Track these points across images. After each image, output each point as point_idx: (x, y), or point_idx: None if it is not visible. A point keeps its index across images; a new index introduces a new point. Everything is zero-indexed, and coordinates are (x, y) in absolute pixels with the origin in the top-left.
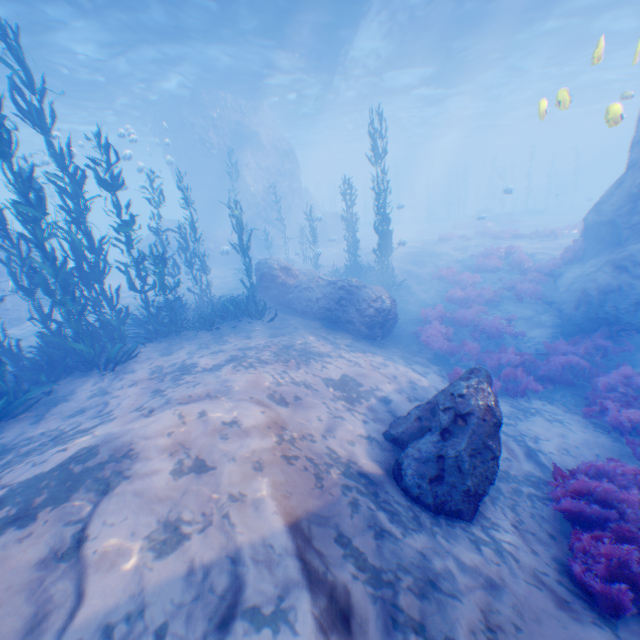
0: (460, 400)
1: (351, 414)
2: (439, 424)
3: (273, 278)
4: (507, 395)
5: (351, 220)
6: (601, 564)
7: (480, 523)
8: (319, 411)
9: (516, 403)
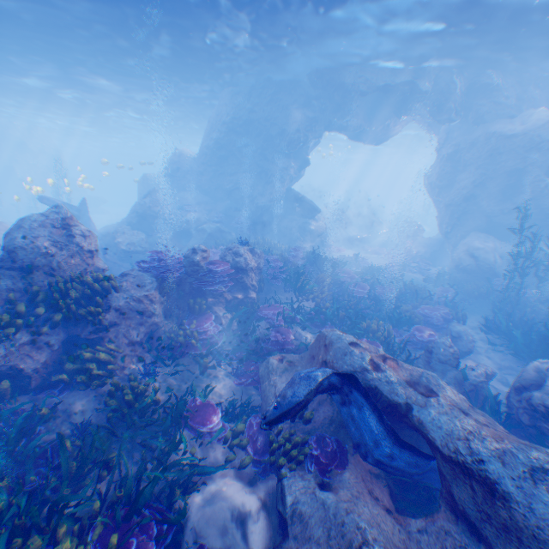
0: None
1: None
2: None
3: None
4: None
5: None
6: None
7: None
8: None
9: None
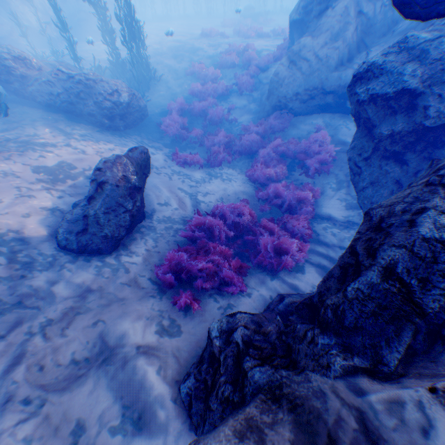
0: (101, 175)
1: (49, 194)
2: (90, 194)
3: (10, 71)
4: (210, 166)
5: (99, 5)
6: (166, 265)
7: (119, 254)
8: (5, 195)
9: (212, 171)
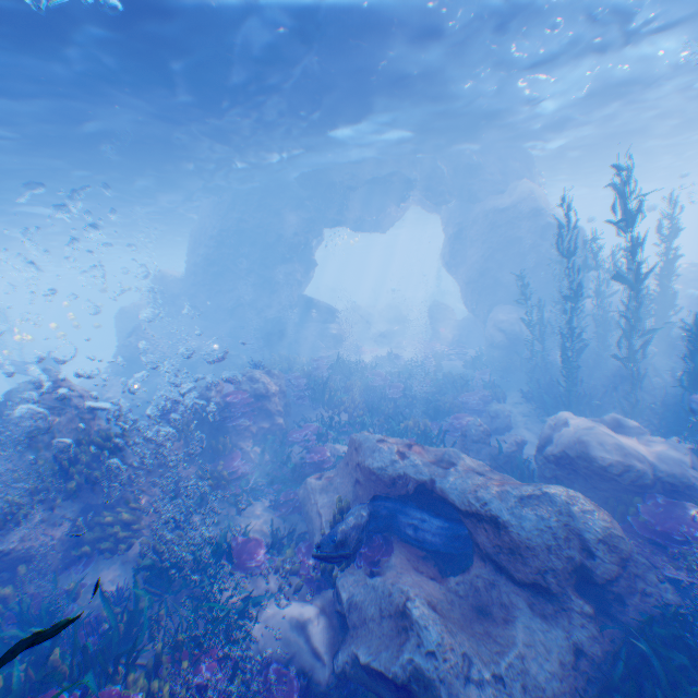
0: None
1: None
2: None
3: None
4: None
5: None
6: None
7: None
8: None
9: None
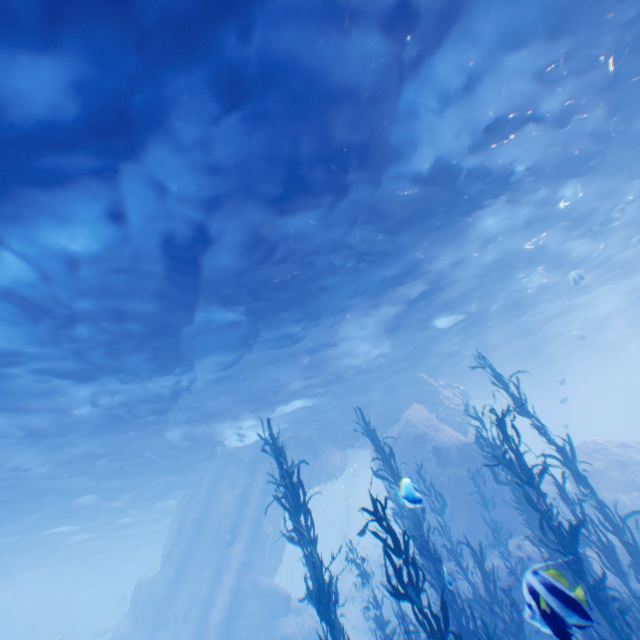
0: None
1: None
2: None
3: None
4: None
5: None
6: None
7: None
8: None
9: None
